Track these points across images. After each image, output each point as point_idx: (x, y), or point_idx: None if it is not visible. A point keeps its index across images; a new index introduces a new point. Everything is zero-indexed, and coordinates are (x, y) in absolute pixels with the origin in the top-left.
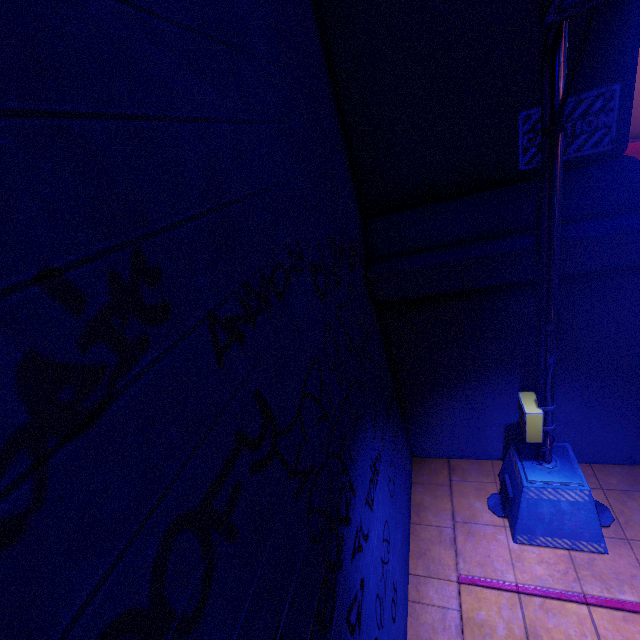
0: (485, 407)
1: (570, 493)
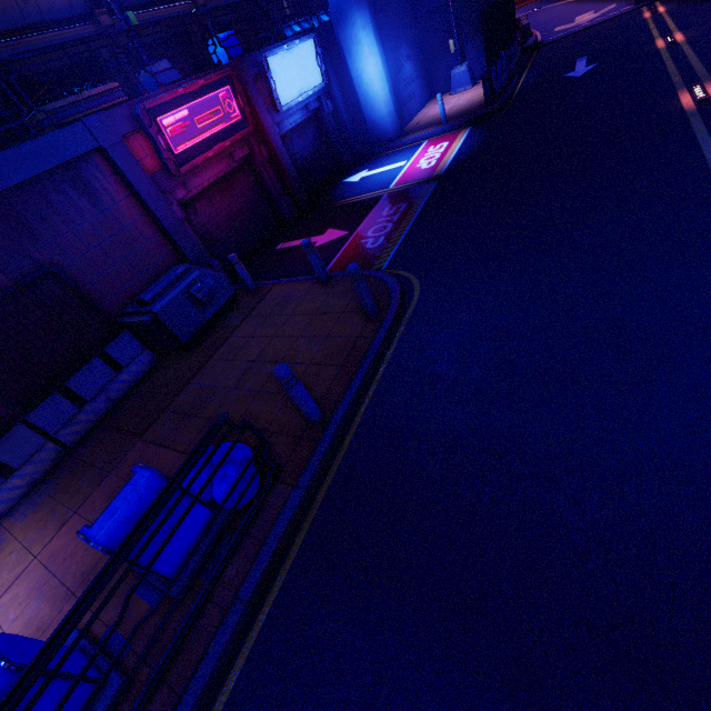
0: (451, 61)
1: (462, 68)
